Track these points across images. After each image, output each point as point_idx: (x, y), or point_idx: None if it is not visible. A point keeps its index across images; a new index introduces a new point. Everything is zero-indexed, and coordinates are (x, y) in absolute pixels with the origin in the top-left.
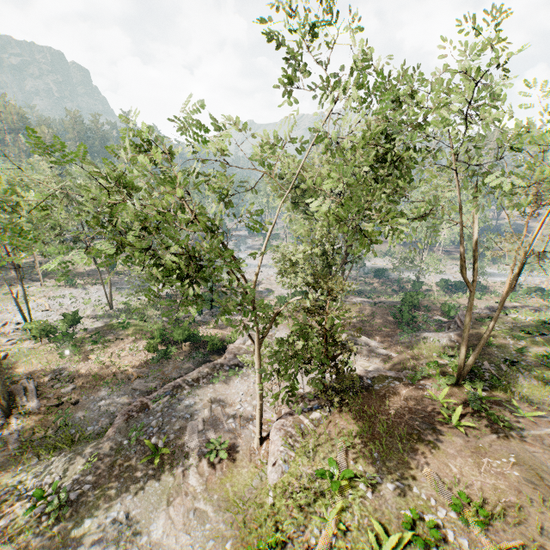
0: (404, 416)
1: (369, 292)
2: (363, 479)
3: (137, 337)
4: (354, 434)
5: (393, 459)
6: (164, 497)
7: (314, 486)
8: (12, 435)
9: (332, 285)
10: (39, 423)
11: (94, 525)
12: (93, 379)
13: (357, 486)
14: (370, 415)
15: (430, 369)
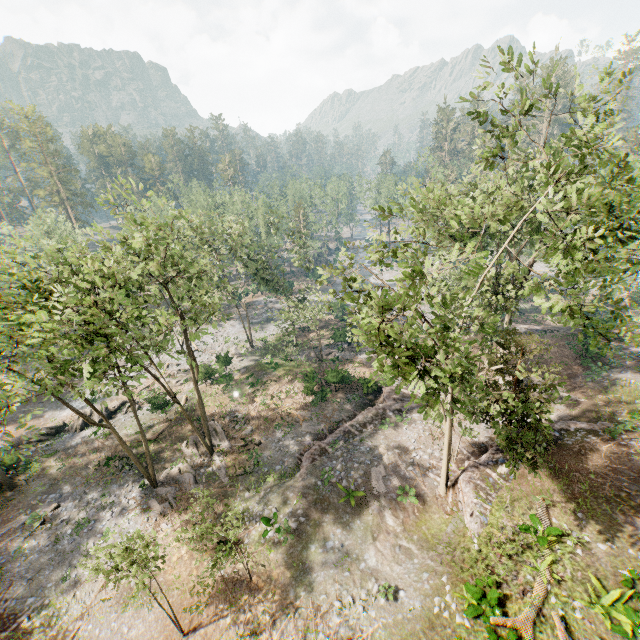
0: (607, 476)
1: (530, 312)
2: (571, 537)
3: (289, 378)
4: (551, 492)
5: (600, 520)
6: (368, 533)
7: (523, 540)
8: (220, 470)
9: (523, 344)
10: (237, 461)
11: (318, 550)
12: (265, 421)
13: (564, 543)
14: (566, 473)
15: (632, 420)
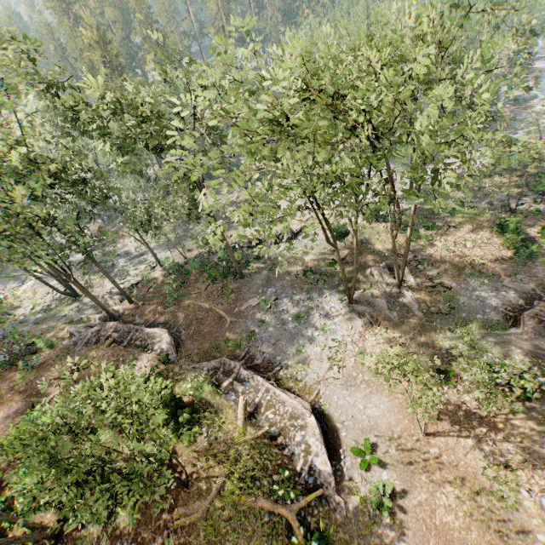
0: None
1: None
2: None
3: (472, 226)
4: None
5: None
6: None
7: None
8: (411, 304)
9: None
10: (427, 299)
11: None
12: (452, 267)
13: None
14: None
15: None
